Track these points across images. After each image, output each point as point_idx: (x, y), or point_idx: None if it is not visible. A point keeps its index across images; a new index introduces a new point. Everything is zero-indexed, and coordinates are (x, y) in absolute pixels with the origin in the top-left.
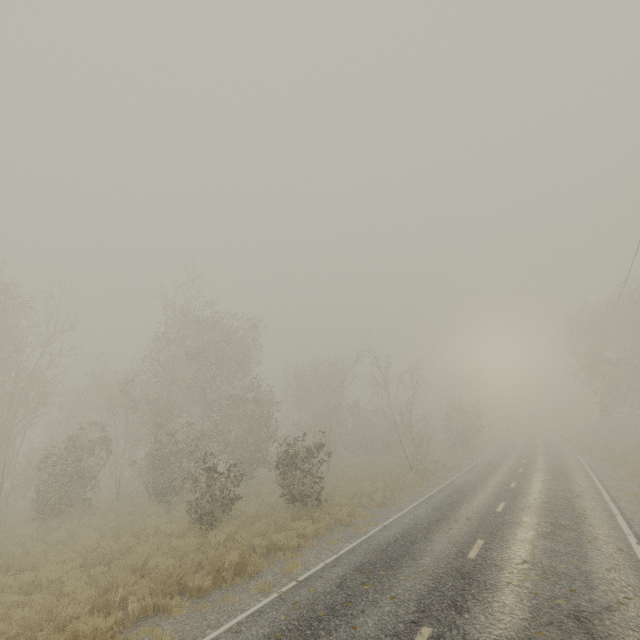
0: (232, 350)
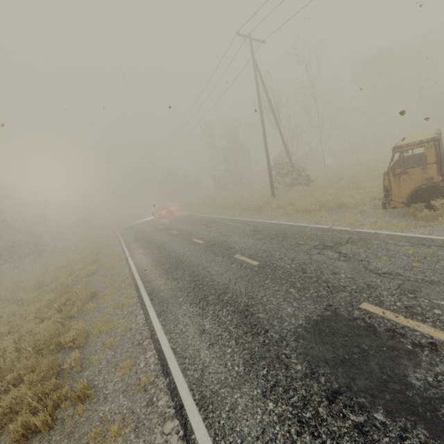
0: None
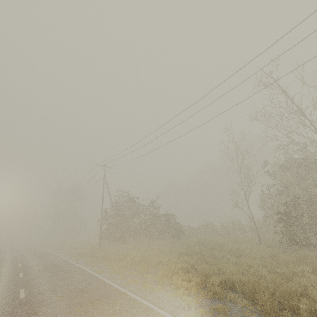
0: None
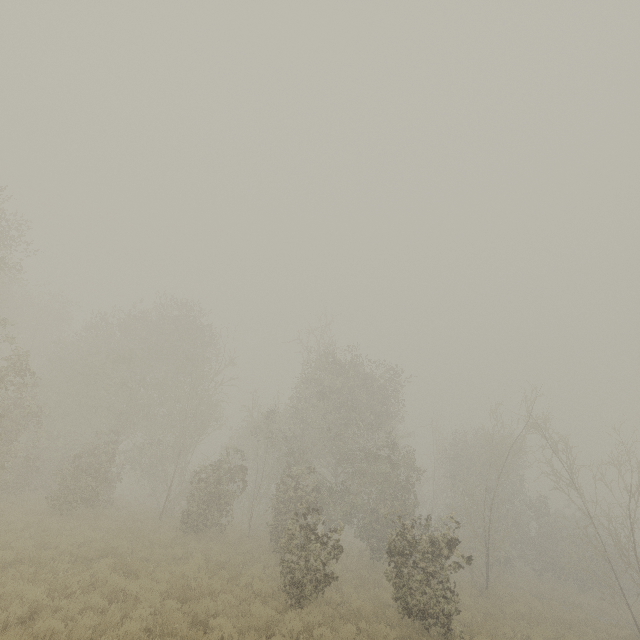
0: (371, 400)
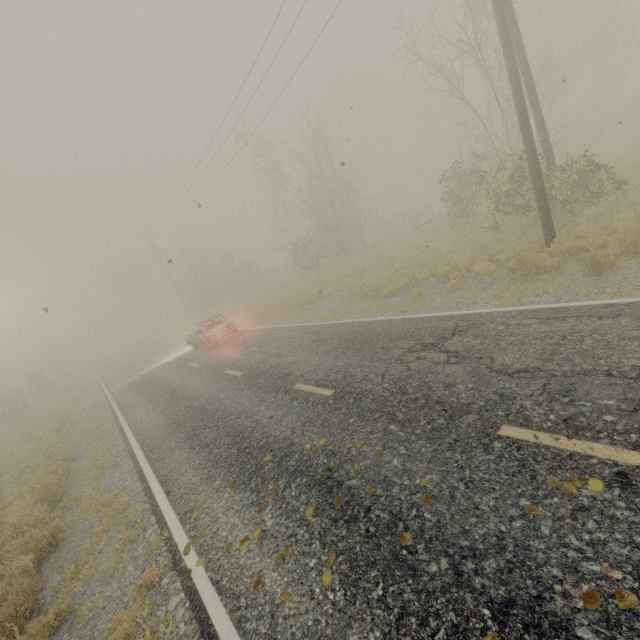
0: None
